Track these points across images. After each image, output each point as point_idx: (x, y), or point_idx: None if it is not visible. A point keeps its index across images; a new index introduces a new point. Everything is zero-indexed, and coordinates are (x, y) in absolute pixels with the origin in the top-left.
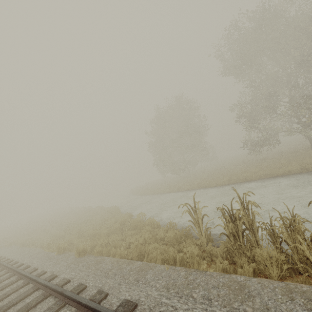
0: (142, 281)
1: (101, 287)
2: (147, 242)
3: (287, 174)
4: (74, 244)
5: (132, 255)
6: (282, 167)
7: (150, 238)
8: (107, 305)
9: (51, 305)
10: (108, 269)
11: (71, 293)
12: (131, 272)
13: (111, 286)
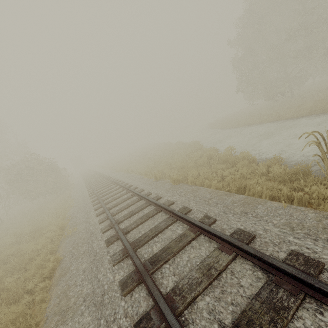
0: (252, 214)
1: (206, 213)
2: (245, 176)
3: None
4: (166, 174)
5: (230, 188)
6: None
7: (248, 173)
8: (218, 229)
9: (165, 219)
10: (207, 198)
11: (181, 214)
12: (235, 204)
13: (217, 214)
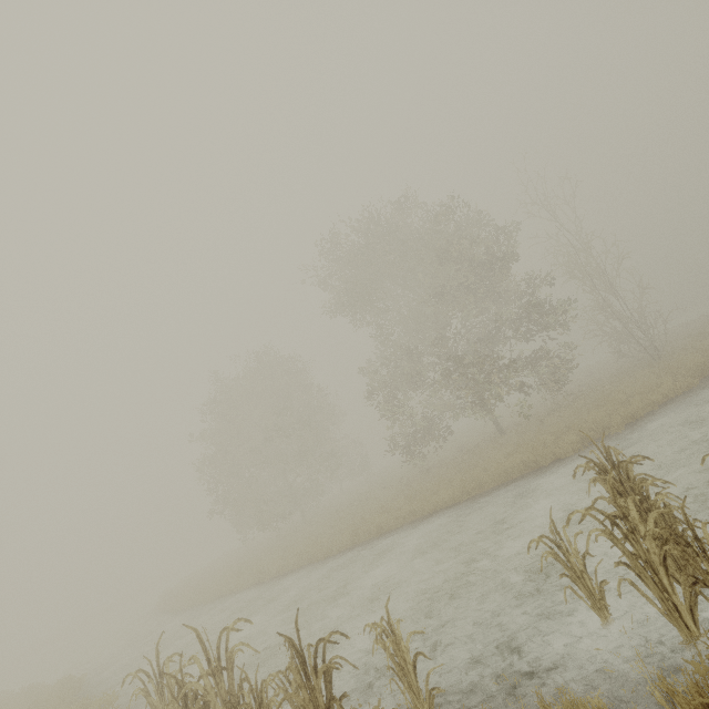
0: None
1: None
2: None
3: (443, 507)
4: None
5: None
6: (438, 491)
7: None
8: None
9: None
10: None
11: None
12: None
13: None
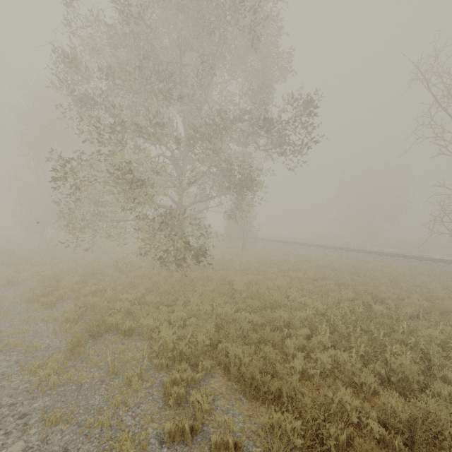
0: None
1: None
2: None
3: None
4: None
5: None
6: None
7: None
8: None
9: None
10: None
11: None
12: None
13: None
